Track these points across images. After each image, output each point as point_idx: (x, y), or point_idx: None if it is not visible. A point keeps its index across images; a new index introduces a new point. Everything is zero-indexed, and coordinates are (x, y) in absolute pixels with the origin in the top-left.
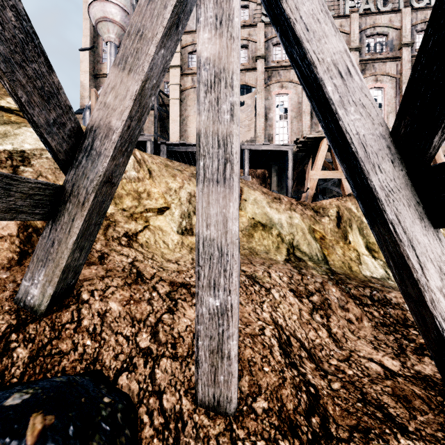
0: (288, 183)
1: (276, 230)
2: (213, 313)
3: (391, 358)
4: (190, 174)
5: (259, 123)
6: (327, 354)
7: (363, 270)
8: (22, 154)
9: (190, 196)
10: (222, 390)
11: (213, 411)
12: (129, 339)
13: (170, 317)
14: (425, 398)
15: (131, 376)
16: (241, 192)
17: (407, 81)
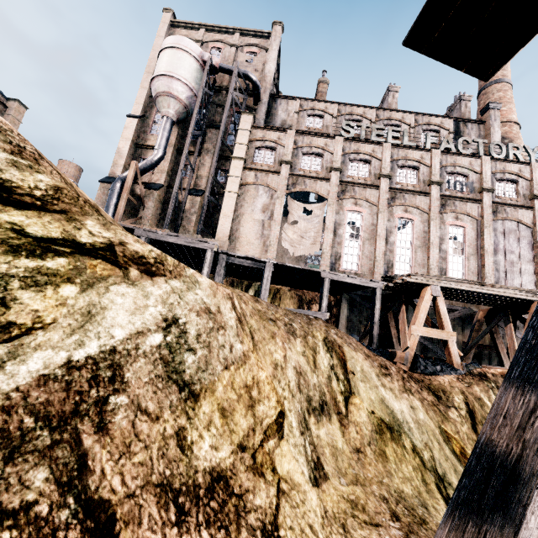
0: (374, 330)
1: (407, 438)
2: None
3: None
4: (285, 327)
5: (327, 238)
6: None
7: None
8: (112, 359)
9: (297, 375)
10: None
11: None
12: None
13: None
14: None
15: None
16: (344, 356)
17: (489, 225)
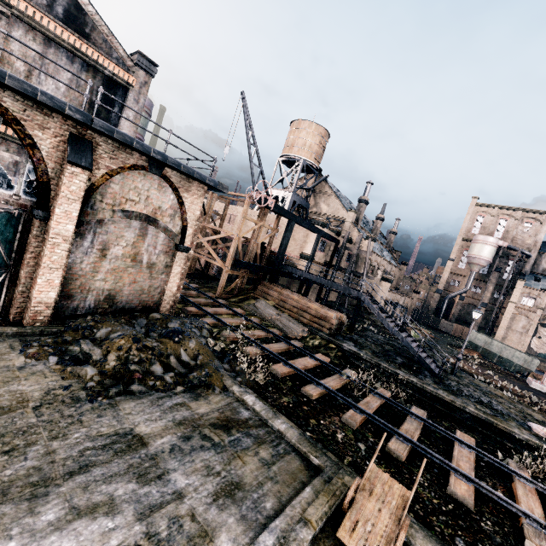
0: None
1: None
2: None
3: None
4: None
5: None
6: None
7: None
8: None
9: None
10: None
11: None
12: None
13: None
14: None
15: None
16: None
17: None
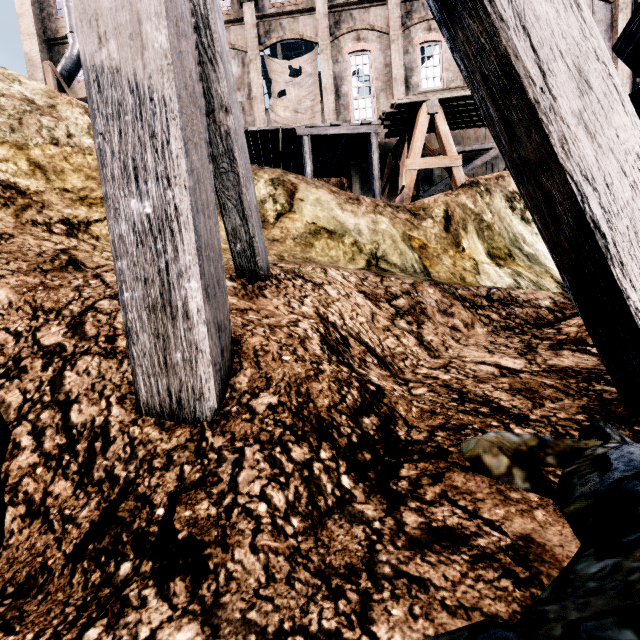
0: (375, 187)
1: (350, 238)
2: (143, 232)
3: (513, 357)
4: None
5: (328, 103)
6: (414, 363)
7: (483, 281)
8: None
9: None
10: (183, 379)
11: (173, 421)
12: (21, 336)
13: (112, 304)
14: (560, 387)
15: (10, 385)
16: (295, 189)
17: None
